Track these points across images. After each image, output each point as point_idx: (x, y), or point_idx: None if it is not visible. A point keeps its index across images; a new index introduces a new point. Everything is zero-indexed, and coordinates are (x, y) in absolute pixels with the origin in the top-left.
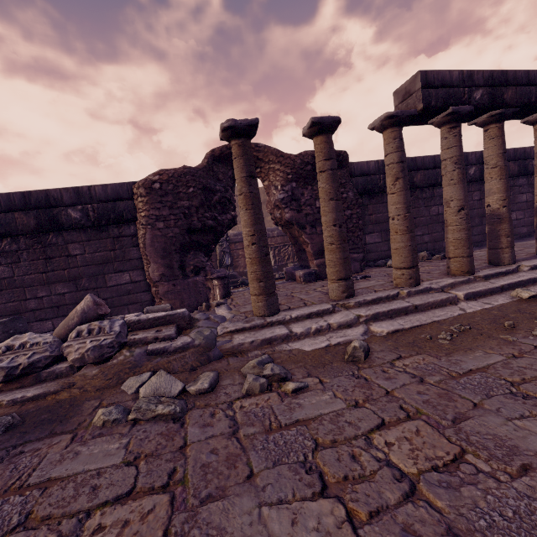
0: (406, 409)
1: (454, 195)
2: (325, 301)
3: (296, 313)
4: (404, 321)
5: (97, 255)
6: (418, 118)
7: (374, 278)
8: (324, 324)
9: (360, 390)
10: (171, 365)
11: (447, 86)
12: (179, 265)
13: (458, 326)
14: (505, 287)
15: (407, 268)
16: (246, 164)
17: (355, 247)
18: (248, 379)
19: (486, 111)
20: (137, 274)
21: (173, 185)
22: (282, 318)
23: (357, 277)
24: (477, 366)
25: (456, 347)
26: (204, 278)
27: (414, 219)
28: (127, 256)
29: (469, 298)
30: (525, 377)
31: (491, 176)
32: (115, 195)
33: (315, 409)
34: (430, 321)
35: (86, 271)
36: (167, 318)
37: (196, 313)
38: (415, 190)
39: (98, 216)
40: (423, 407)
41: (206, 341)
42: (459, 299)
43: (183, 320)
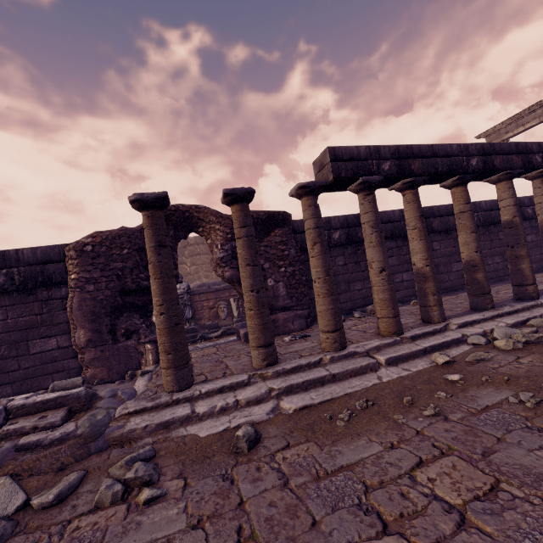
0: (241, 532)
1: (374, 256)
2: (245, 370)
3: (207, 387)
4: (316, 394)
5: (22, 320)
6: (334, 186)
7: (312, 338)
8: (231, 401)
9: (215, 500)
10: (38, 464)
11: (356, 160)
12: (110, 329)
13: (362, 402)
14: (428, 349)
15: (331, 331)
16: (155, 234)
17: (299, 304)
18: (100, 487)
19: (398, 179)
20: (65, 339)
21: (106, 246)
22: (190, 394)
23: (297, 336)
24: (350, 461)
25: (346, 432)
26: (136, 342)
27: (363, 272)
28: (56, 320)
29: (391, 363)
30: (384, 480)
31: (412, 237)
32: (45, 258)
33: (150, 533)
34: (342, 394)
35: (7, 338)
36: (58, 400)
37: (117, 384)
38: (362, 244)
39: (24, 279)
40: (260, 528)
41: (91, 430)
42: (381, 364)
43: (77, 402)
